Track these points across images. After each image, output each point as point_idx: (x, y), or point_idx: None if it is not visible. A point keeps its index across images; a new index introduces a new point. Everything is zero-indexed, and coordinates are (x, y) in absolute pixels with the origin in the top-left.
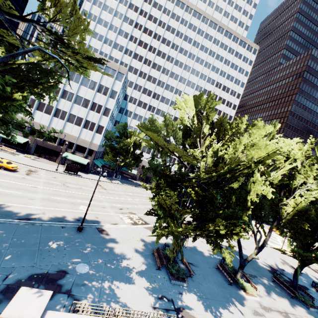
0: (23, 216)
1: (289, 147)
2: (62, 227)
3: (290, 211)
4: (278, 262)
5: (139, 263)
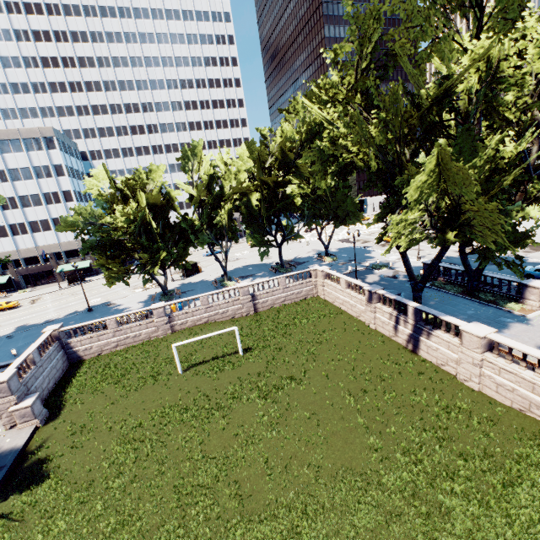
0: (44, 322)
1: (208, 163)
2: (76, 315)
3: (225, 217)
4: (304, 253)
5: (139, 306)
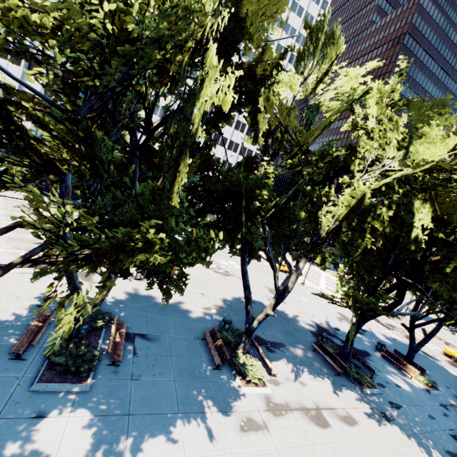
0: None
1: (356, 81)
2: None
3: (342, 216)
4: (334, 318)
5: None
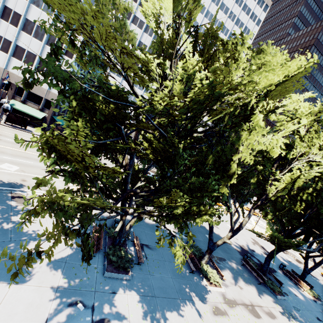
0: None
1: (298, 105)
2: None
3: (282, 189)
4: (250, 242)
5: (62, 247)
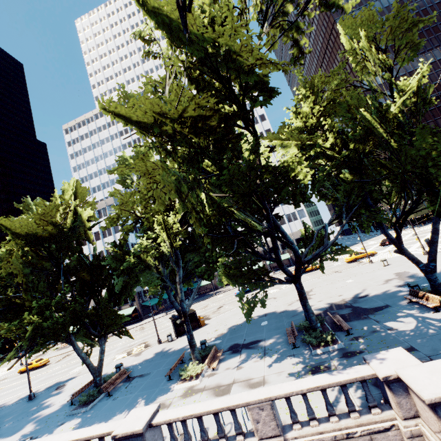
0: None
1: None
2: (16, 404)
3: (164, 237)
4: (376, 284)
5: (56, 407)
